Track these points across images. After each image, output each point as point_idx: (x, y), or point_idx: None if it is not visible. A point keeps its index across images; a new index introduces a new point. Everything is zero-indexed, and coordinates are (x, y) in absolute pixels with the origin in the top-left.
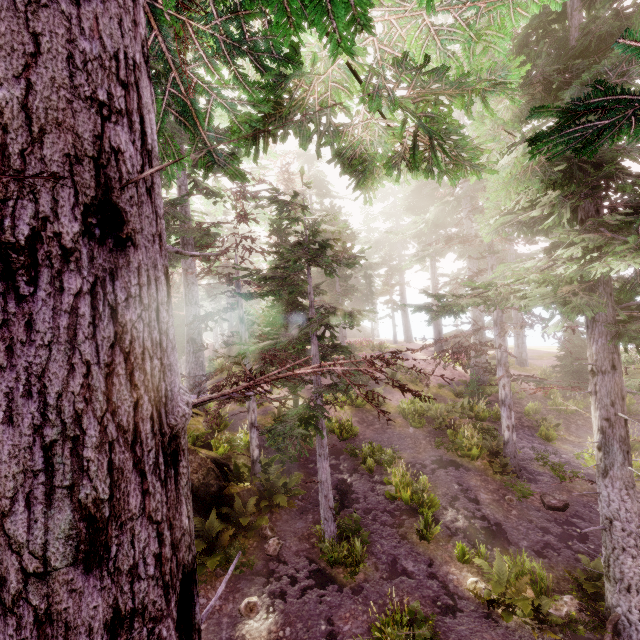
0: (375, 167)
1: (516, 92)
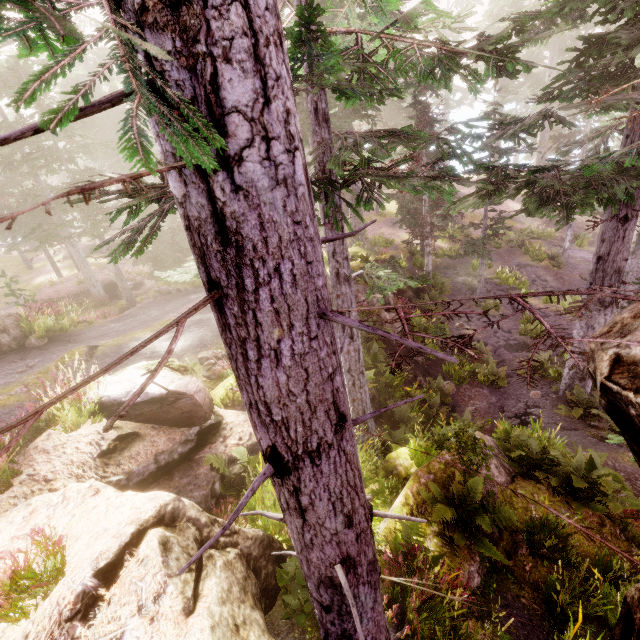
0: None
1: None
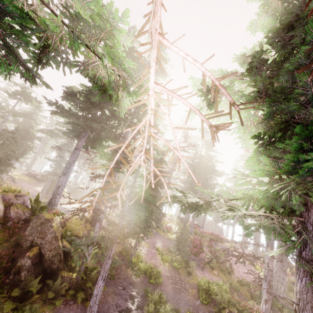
0: (114, 92)
1: (246, 78)
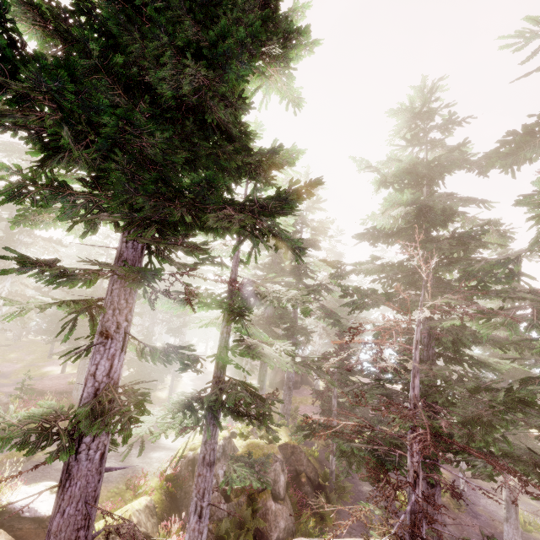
0: None
1: None
